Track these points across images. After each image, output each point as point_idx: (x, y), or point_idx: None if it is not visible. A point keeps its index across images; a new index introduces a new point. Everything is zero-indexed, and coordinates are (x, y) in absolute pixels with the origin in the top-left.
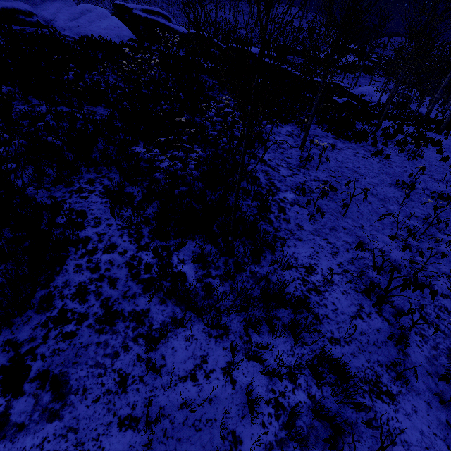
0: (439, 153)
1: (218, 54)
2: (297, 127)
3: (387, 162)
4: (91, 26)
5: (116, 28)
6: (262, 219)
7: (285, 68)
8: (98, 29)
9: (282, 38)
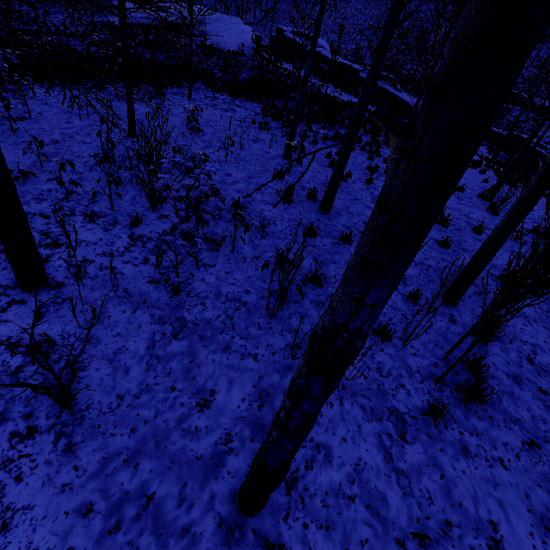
0: (370, 159)
1: (327, 70)
2: (236, 100)
3: (251, 128)
4: (226, 37)
5: (242, 40)
6: (54, 84)
7: (386, 89)
8: (227, 39)
9: (521, 84)
